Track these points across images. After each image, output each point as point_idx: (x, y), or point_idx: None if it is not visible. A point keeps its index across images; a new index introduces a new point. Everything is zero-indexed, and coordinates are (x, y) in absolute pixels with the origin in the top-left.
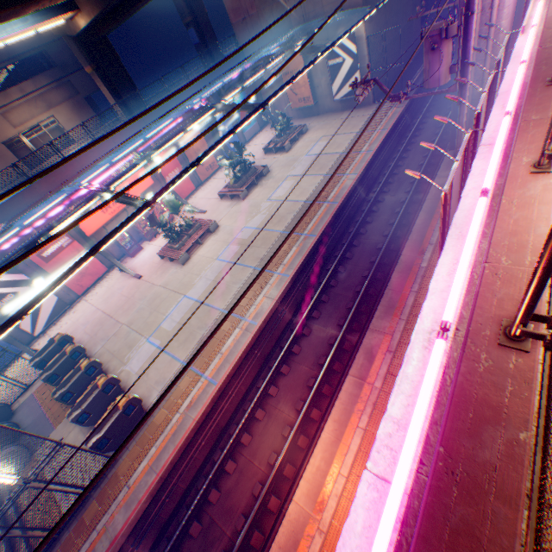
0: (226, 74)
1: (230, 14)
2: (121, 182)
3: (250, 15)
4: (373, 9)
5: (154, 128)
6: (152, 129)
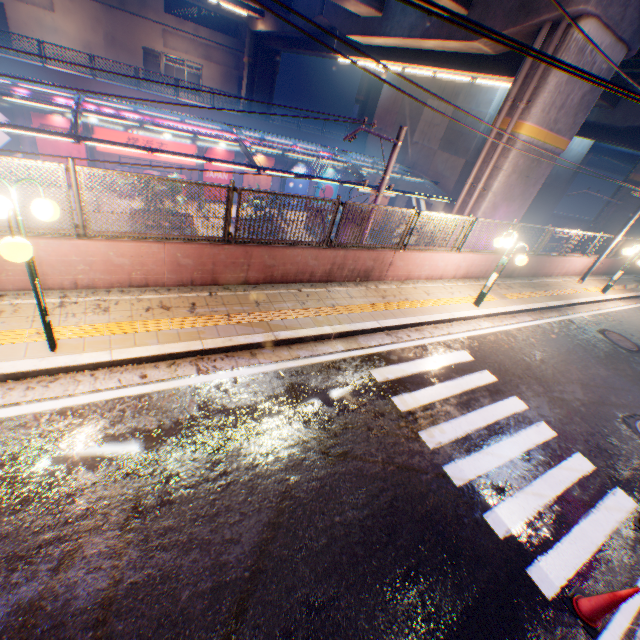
0: (313, 145)
1: (376, 118)
2: (101, 118)
3: (386, 130)
4: (446, 199)
5: (201, 122)
6: (197, 121)
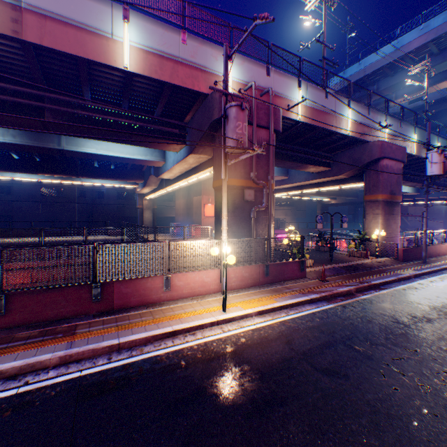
0: None
1: None
2: None
3: None
4: None
5: None
6: None
